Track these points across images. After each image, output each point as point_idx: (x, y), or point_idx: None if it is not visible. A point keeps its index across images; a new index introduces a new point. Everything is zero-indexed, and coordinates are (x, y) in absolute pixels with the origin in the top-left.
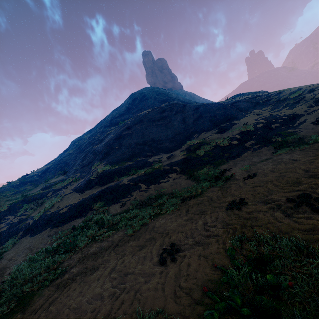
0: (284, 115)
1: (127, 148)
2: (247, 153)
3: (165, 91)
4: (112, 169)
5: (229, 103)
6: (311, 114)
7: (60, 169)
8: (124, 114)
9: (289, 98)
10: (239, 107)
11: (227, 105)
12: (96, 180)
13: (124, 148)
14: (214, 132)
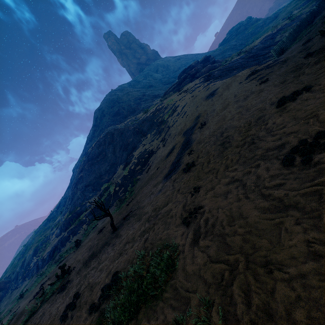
0: (147, 153)
1: (80, 192)
2: (116, 203)
3: (120, 95)
4: (68, 218)
5: (141, 123)
6: (155, 154)
7: (64, 205)
8: (92, 139)
9: (164, 120)
10: (142, 131)
11: (135, 130)
12: (62, 228)
13: (79, 192)
14: (122, 167)
